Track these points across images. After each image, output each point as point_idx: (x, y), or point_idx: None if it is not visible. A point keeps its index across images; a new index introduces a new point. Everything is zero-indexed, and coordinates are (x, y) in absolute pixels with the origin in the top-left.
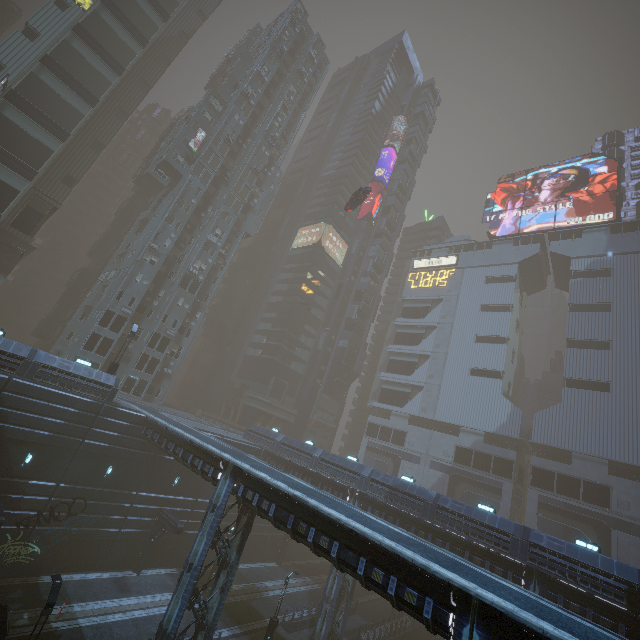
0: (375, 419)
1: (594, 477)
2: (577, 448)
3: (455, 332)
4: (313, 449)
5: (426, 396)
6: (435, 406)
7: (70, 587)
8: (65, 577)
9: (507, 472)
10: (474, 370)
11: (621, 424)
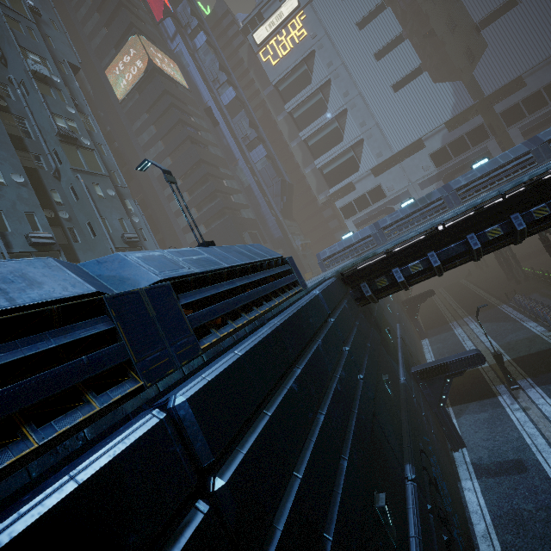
0: (343, 201)
1: (549, 78)
2: (524, 69)
3: (352, 68)
4: (432, 195)
5: (372, 143)
6: (387, 143)
7: (526, 545)
8: (488, 548)
9: (483, 136)
10: (395, 86)
11: (544, 20)
